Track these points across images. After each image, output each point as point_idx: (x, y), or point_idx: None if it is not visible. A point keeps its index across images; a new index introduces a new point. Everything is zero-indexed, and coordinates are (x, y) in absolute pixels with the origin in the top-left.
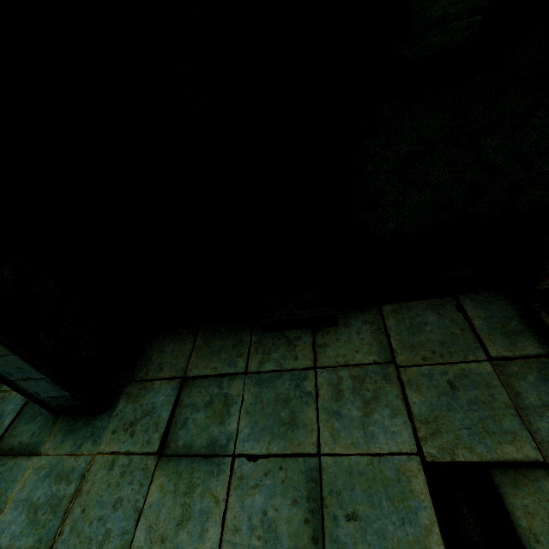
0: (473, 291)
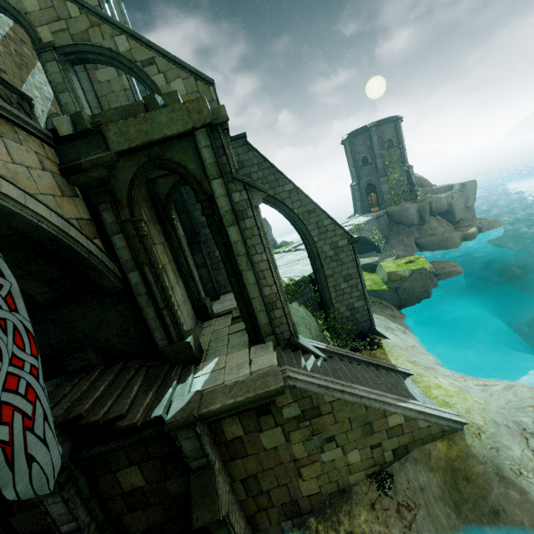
0: (60, 376)
